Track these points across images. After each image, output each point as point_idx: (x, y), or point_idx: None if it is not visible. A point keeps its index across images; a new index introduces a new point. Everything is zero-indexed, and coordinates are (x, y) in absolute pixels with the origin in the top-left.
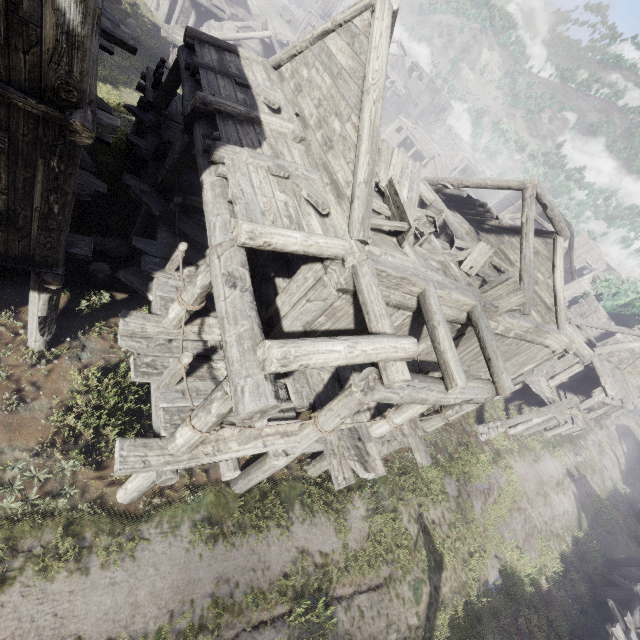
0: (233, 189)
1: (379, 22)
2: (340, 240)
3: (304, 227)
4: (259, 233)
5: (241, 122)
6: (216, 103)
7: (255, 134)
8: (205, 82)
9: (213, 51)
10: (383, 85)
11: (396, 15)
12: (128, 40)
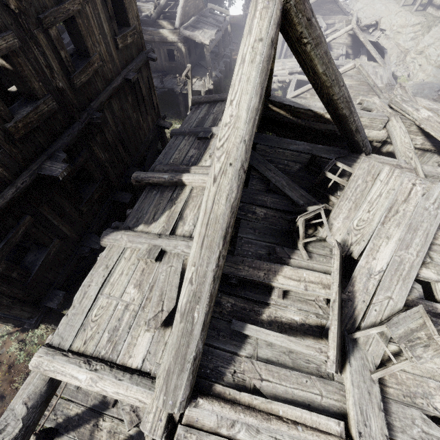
0: (77, 293)
1: (243, 41)
2: (140, 391)
3: (120, 349)
4: (43, 369)
5: (165, 188)
6: (145, 178)
7: (167, 201)
8: (165, 151)
9: (205, 109)
10: (238, 142)
11: (297, 0)
12: (55, 171)
